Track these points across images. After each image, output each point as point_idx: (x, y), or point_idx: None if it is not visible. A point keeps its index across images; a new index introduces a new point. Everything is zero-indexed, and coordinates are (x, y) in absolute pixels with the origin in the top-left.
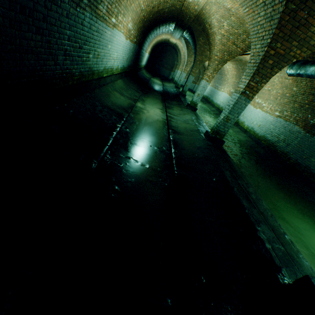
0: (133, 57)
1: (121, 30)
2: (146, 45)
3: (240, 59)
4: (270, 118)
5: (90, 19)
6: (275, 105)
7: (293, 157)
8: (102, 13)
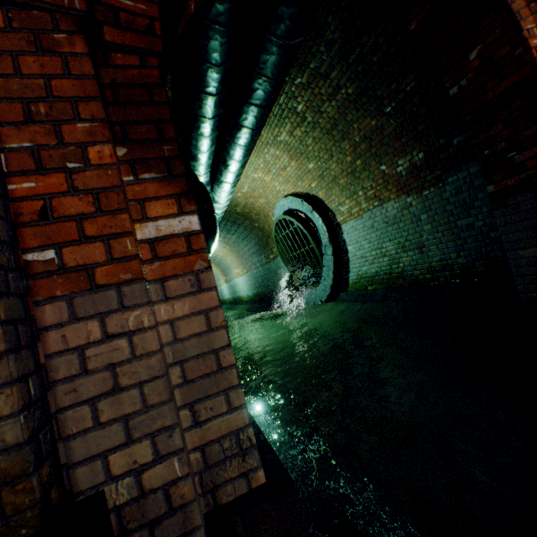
0: None
1: None
2: None
3: None
4: (246, 277)
5: None
6: (241, 266)
7: (267, 291)
8: None
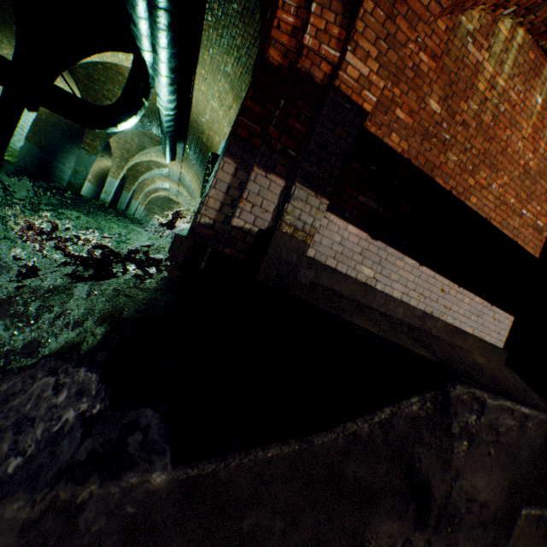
0: (29, 157)
1: None
2: (69, 160)
3: (176, 175)
4: None
5: None
6: None
7: None
8: None
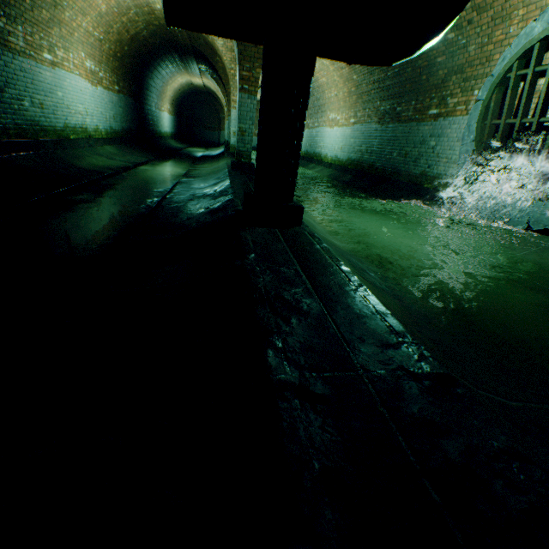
0: (129, 116)
1: (73, 72)
2: (152, 97)
3: None
4: (348, 131)
5: (1, 55)
6: (348, 110)
7: (379, 164)
8: (18, 46)
